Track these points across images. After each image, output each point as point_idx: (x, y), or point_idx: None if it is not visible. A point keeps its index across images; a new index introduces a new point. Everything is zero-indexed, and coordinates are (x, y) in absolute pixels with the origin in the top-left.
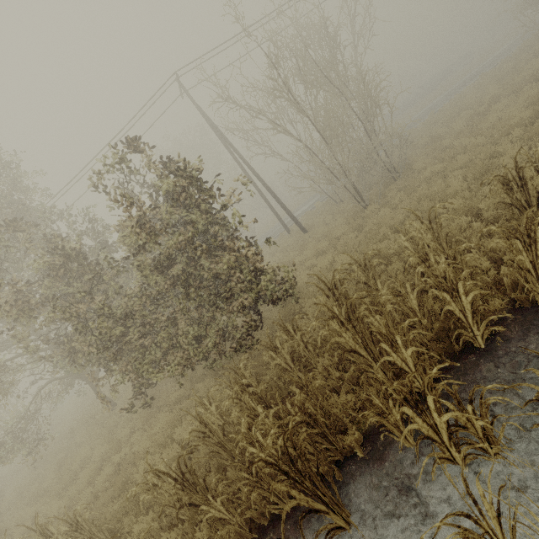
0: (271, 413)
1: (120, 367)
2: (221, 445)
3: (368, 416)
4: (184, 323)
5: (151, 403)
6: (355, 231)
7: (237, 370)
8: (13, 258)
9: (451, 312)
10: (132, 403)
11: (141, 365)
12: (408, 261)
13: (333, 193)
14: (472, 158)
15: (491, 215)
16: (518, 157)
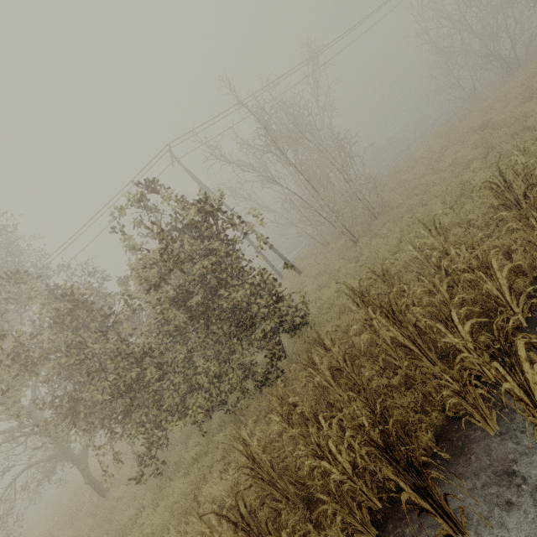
0: (334, 423)
1: (133, 420)
2: (272, 483)
3: (432, 416)
4: (203, 361)
5: (162, 469)
6: (352, 262)
7: (262, 411)
8: (5, 318)
9: (487, 294)
10: (141, 471)
11: (159, 413)
12: (433, 255)
13: (320, 236)
14: (444, 187)
15: (481, 223)
16: (487, 178)
